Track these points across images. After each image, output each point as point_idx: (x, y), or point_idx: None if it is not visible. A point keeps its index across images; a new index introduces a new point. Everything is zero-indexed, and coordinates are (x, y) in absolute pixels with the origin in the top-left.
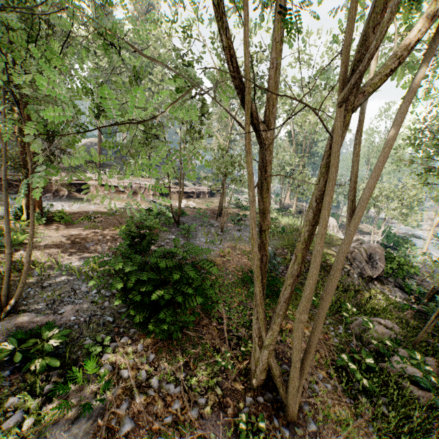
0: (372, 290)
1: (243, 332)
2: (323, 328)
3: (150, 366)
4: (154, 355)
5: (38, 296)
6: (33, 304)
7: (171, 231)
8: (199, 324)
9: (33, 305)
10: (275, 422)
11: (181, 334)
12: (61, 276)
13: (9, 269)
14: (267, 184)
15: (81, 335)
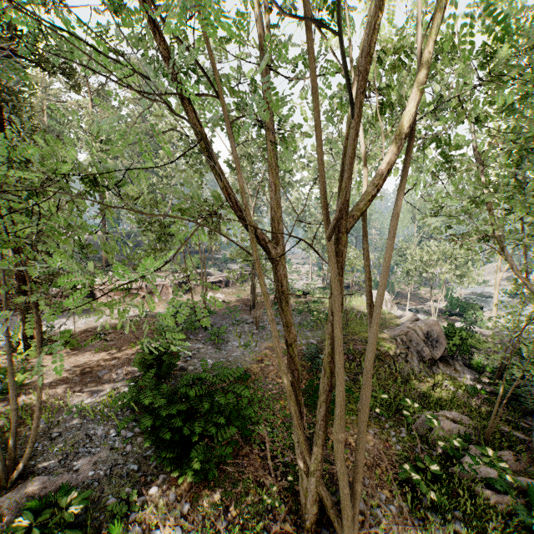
0: (435, 376)
1: (290, 456)
2: (383, 434)
3: (185, 519)
4: (189, 504)
5: (47, 452)
6: (43, 463)
7: (197, 338)
8: (238, 455)
9: (42, 465)
10: None
11: (218, 471)
12: (72, 421)
13: (16, 428)
14: (286, 297)
15: (103, 494)
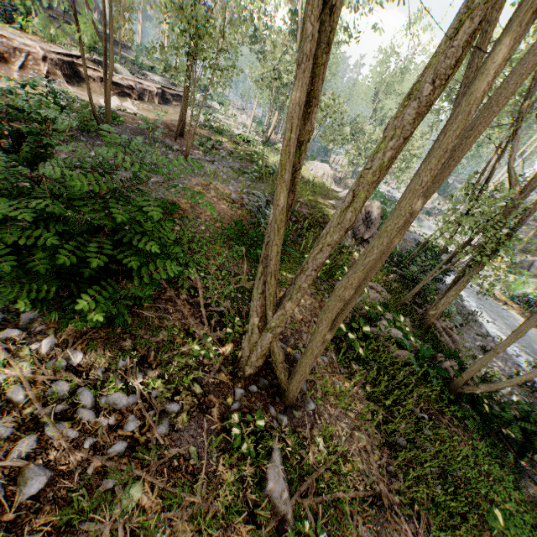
0: None
1: (228, 306)
2: (318, 295)
3: (74, 373)
4: (81, 354)
5: None
6: None
7: (93, 145)
8: (159, 299)
9: None
10: (272, 411)
11: (129, 315)
12: None
13: None
14: (331, 30)
15: None
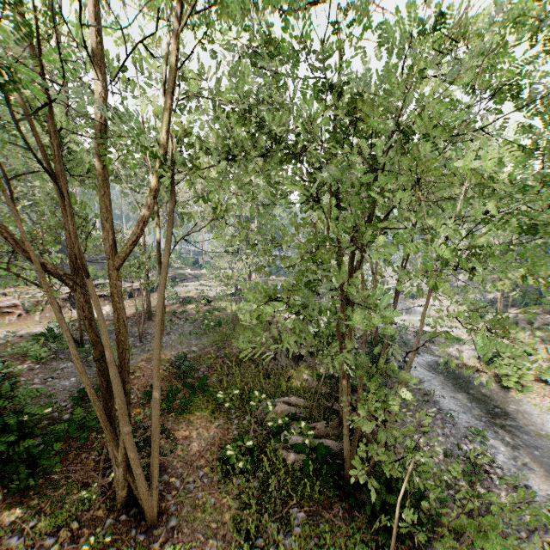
0: (293, 369)
1: None
2: (226, 424)
3: None
4: (0, 514)
5: None
6: None
7: (68, 357)
8: (72, 463)
9: None
10: (132, 532)
11: (44, 481)
12: None
13: None
14: (90, 320)
15: None
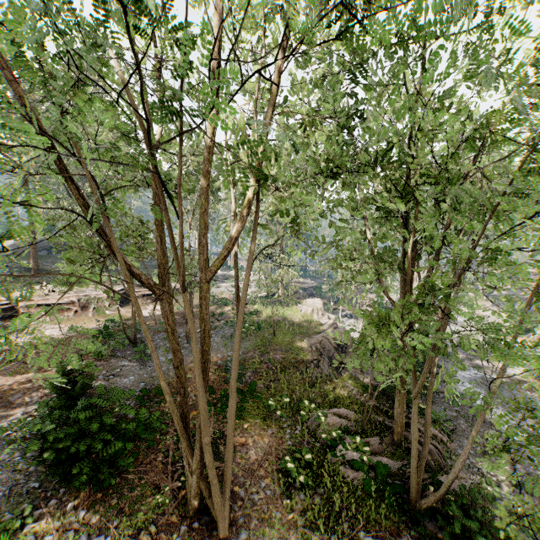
0: (338, 378)
1: None
2: (279, 433)
3: (80, 523)
4: (86, 511)
5: None
6: None
7: (124, 355)
8: (142, 464)
9: None
10: None
11: (119, 480)
12: None
13: None
14: (172, 329)
15: (0, 512)
